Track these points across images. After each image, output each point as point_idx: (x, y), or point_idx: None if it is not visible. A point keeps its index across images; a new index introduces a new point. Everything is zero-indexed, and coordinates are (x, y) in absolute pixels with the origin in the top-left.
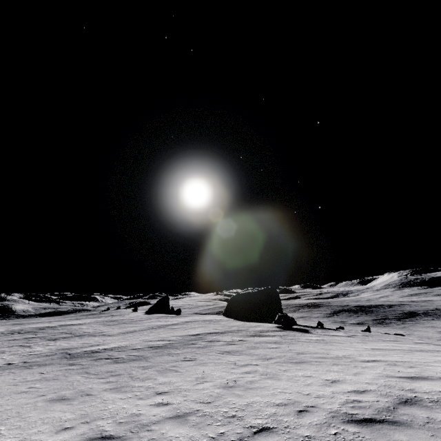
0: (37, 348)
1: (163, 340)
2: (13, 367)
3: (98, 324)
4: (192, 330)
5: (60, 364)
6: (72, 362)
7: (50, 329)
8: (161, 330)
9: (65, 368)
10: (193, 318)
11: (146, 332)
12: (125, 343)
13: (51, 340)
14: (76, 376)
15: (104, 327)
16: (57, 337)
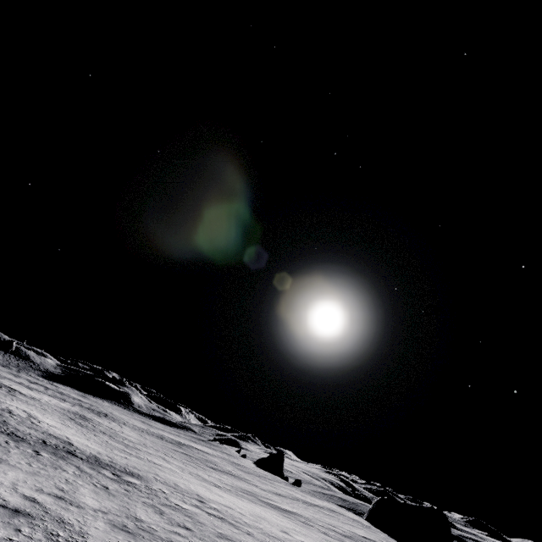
0: (216, 475)
1: (336, 527)
2: (238, 495)
3: (227, 462)
4: (353, 527)
5: (276, 511)
6: (284, 515)
7: (187, 447)
8: (314, 509)
9: (289, 519)
10: (331, 505)
11: (300, 504)
12: (298, 511)
13: (212, 468)
14: (314, 534)
15: (240, 471)
16: (212, 466)
